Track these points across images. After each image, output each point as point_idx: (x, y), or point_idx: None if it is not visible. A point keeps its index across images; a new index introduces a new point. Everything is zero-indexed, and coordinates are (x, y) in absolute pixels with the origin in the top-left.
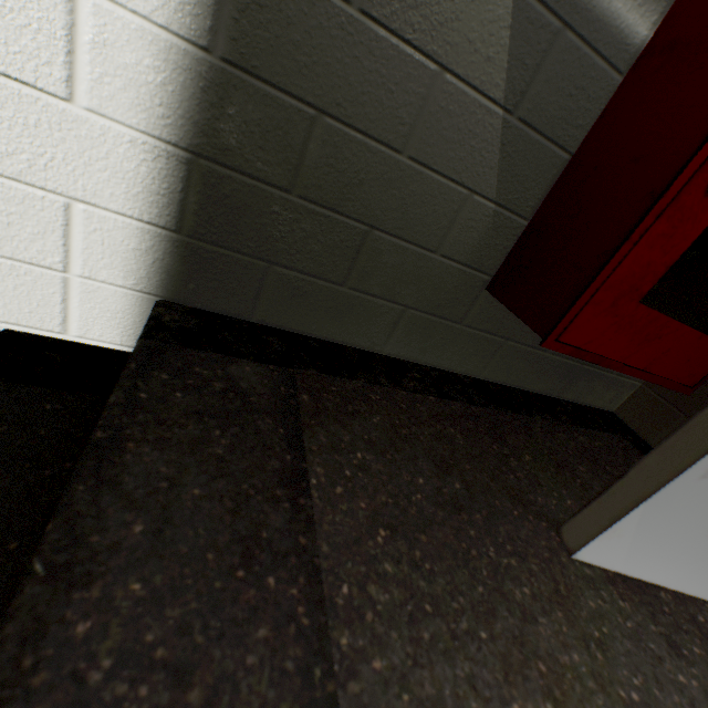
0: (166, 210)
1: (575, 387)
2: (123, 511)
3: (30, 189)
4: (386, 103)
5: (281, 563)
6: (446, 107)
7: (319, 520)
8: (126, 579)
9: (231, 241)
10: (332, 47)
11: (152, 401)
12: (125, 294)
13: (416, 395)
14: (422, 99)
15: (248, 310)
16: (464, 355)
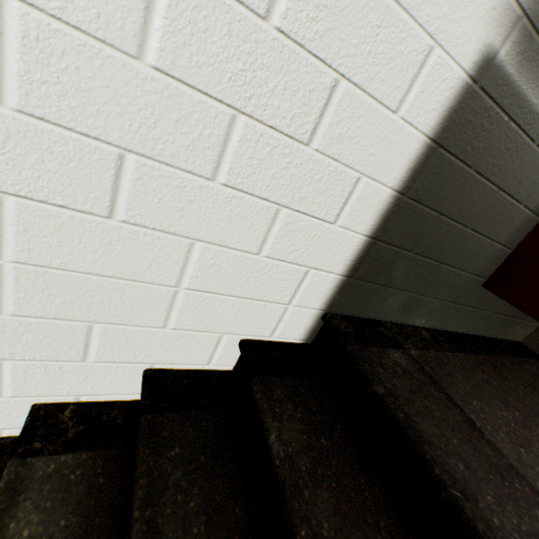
0: (350, 267)
1: (506, 331)
2: (448, 458)
3: (293, 266)
4: (469, 206)
5: (511, 475)
6: (494, 205)
7: (499, 447)
8: (482, 494)
9: (373, 278)
10: (456, 186)
11: (392, 388)
12: (310, 312)
13: (454, 354)
14: (485, 202)
15: (365, 312)
16: (458, 321)
